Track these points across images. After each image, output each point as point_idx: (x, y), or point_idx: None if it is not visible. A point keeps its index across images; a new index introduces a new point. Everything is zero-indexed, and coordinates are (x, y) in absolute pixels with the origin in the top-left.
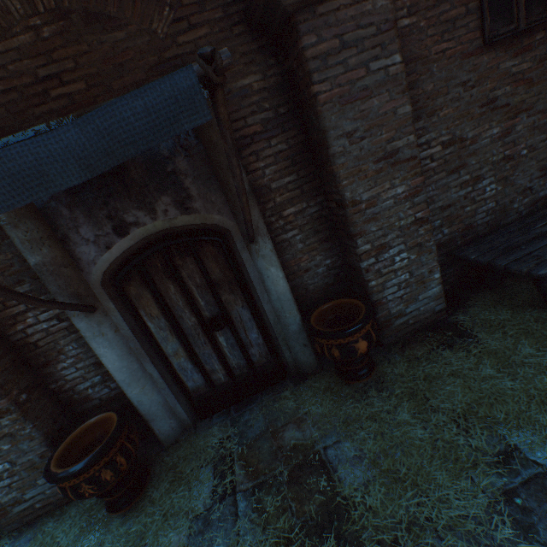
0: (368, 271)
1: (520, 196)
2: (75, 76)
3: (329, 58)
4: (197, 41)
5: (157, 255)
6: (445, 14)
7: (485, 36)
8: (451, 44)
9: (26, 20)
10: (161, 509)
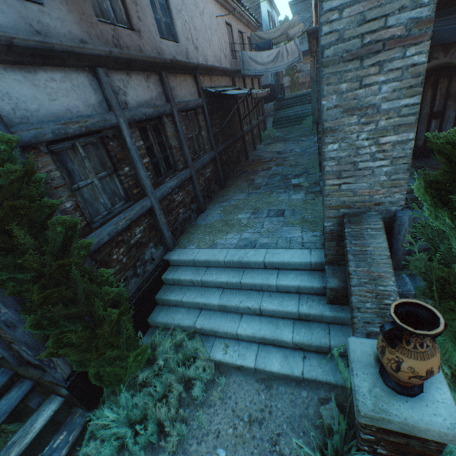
0: None
1: None
2: None
3: None
4: None
5: (433, 75)
6: None
7: None
8: None
9: None
10: None
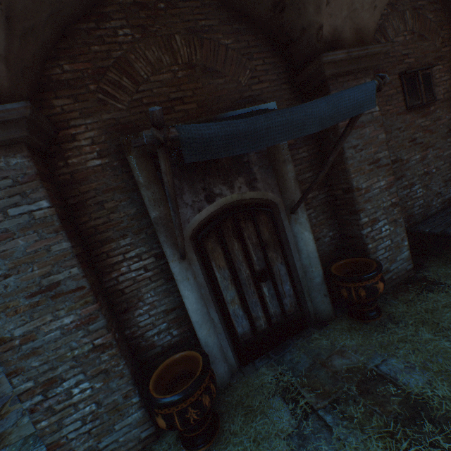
0: (367, 237)
1: (435, 197)
2: (191, 100)
3: None
4: (262, 89)
5: (229, 219)
6: (386, 92)
7: (407, 105)
8: (390, 107)
9: (169, 67)
10: (247, 437)
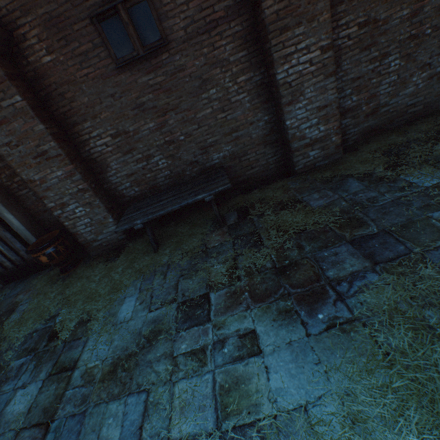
0: (60, 217)
1: (189, 166)
2: None
3: None
4: None
5: None
6: (78, 49)
7: (115, 62)
8: (91, 69)
9: None
10: None
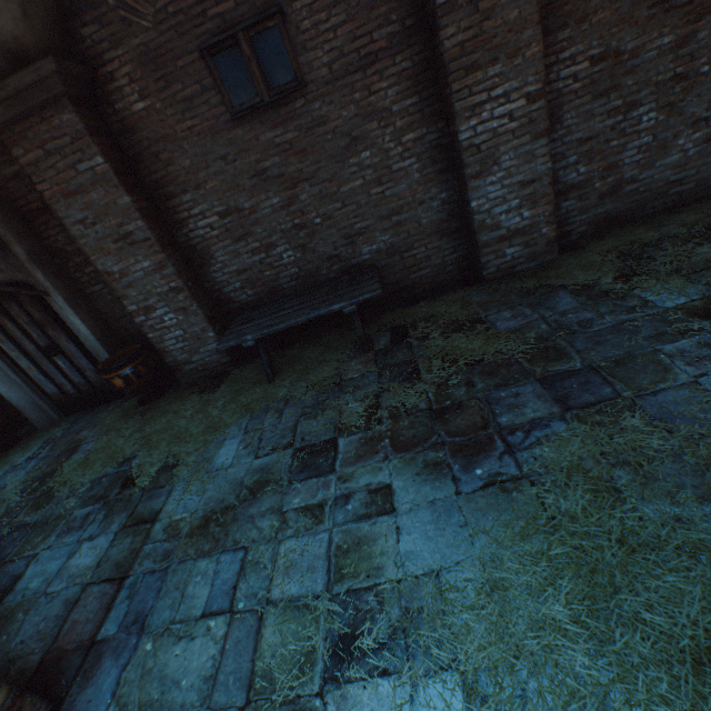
0: (144, 326)
1: (327, 263)
2: None
3: (41, 164)
4: None
5: None
6: (181, 93)
7: (230, 112)
8: (197, 121)
9: None
10: (7, 460)
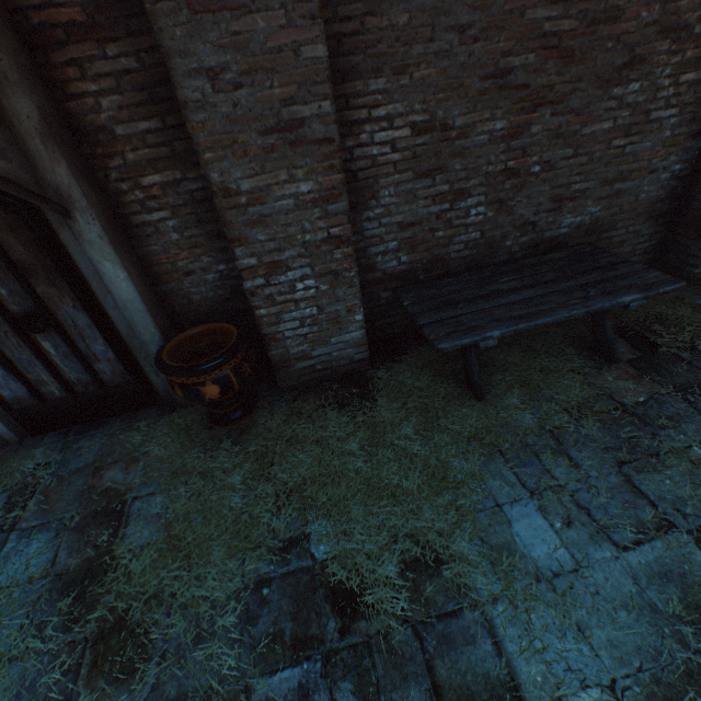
0: (255, 295)
1: (517, 231)
2: None
3: None
4: None
5: None
6: None
7: None
8: None
9: None
10: None
